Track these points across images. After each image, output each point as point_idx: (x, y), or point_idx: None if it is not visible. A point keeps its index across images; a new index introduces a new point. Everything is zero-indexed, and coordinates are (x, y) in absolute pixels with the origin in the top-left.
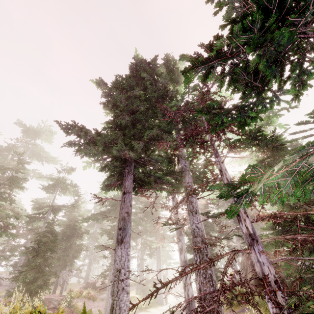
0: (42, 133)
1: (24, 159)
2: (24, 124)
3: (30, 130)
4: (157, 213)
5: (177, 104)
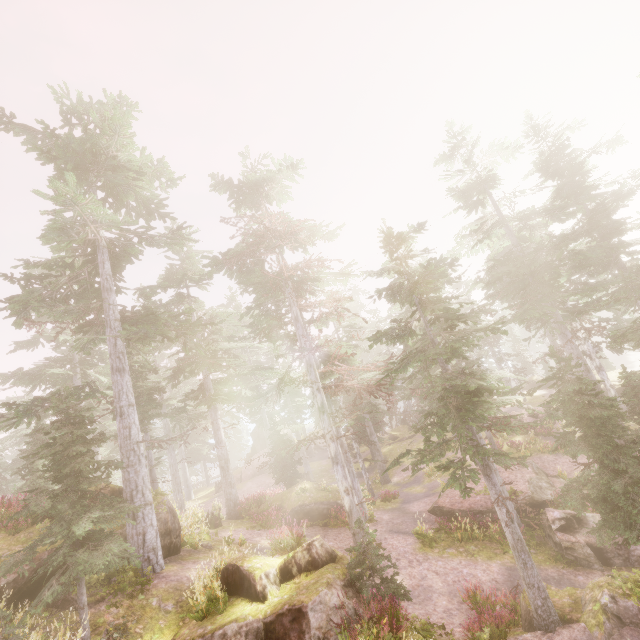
0: (271, 181)
1: (281, 257)
2: (228, 182)
3: (241, 191)
4: (626, 245)
5: None
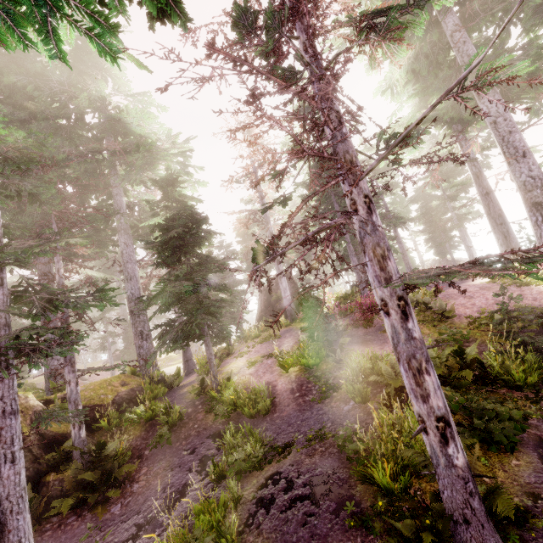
0: None
1: None
2: None
3: None
4: None
5: (62, 151)
